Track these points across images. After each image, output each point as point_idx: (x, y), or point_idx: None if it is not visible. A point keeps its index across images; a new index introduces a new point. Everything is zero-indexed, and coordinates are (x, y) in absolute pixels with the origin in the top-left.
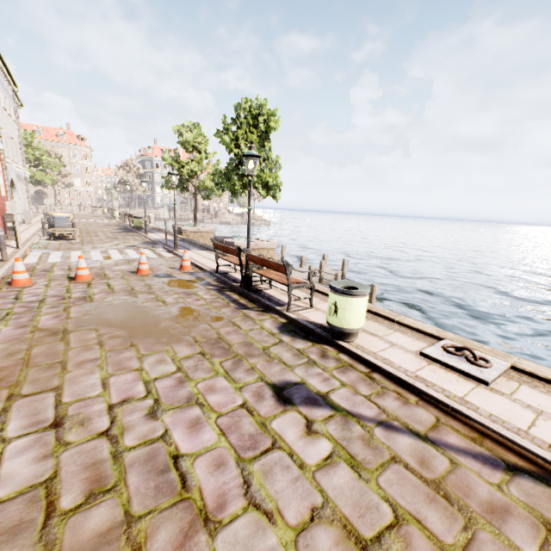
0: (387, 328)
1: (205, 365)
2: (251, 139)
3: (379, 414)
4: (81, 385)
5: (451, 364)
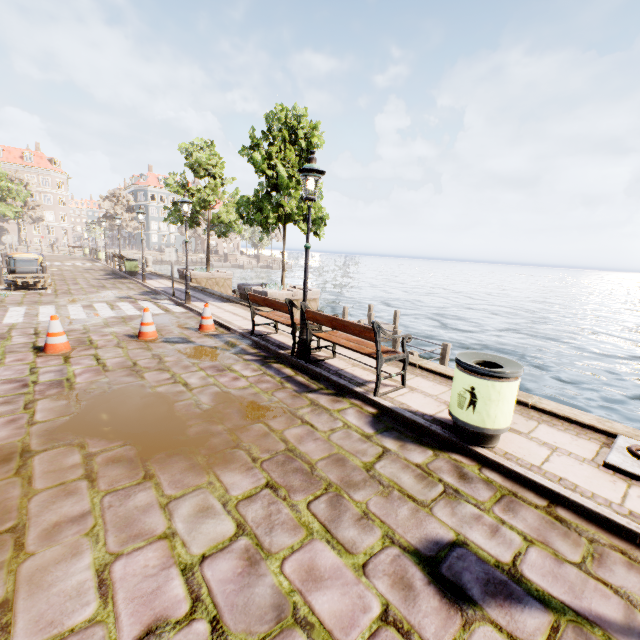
0: (525, 417)
1: (283, 513)
2: (290, 157)
3: (628, 612)
4: (53, 592)
5: None
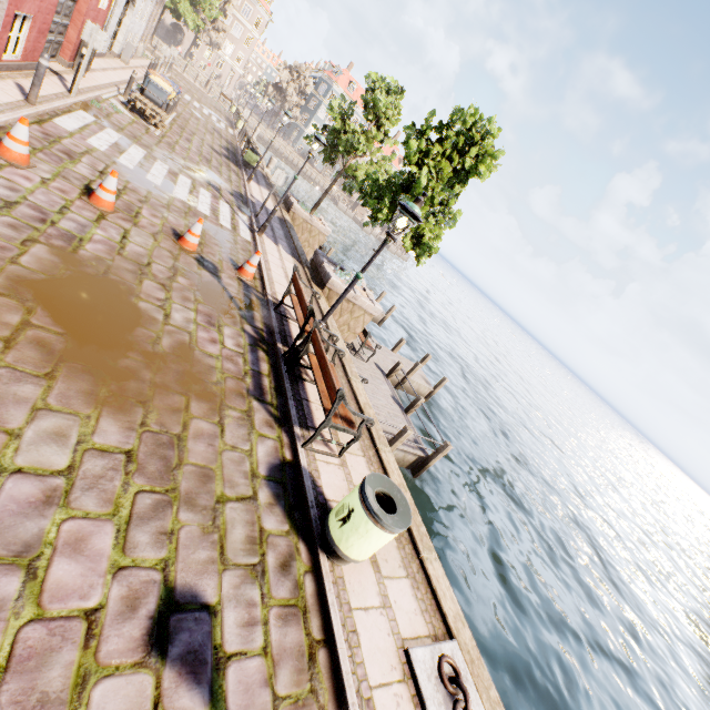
0: (402, 563)
1: (113, 484)
2: (443, 169)
3: None
4: None
5: (428, 706)
